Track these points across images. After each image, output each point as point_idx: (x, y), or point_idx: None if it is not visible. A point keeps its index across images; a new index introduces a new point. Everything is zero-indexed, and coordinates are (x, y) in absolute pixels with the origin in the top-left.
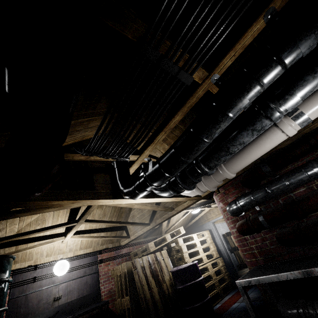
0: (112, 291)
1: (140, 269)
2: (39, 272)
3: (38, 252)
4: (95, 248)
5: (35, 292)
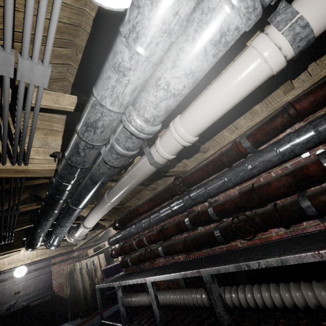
0: (62, 283)
1: (77, 270)
2: (2, 276)
3: (1, 263)
4: (50, 254)
5: (0, 290)
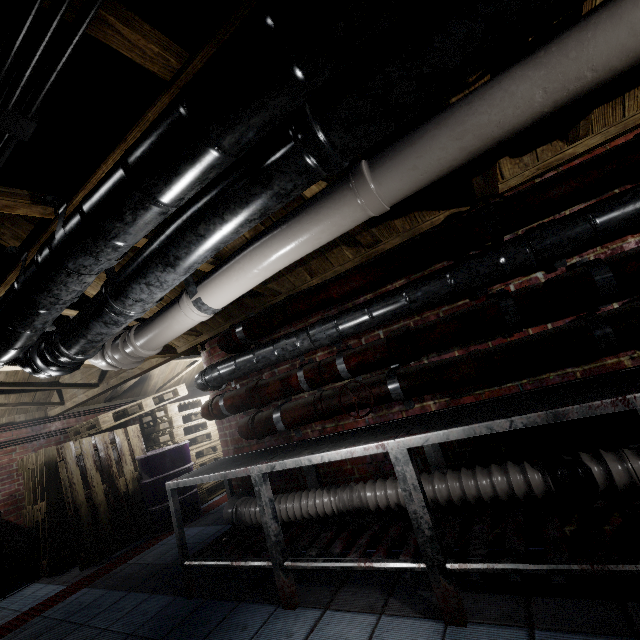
0: (17, 495)
1: (72, 459)
2: None
3: None
4: None
5: None
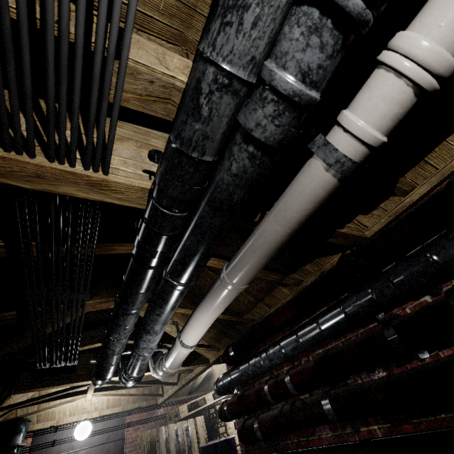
0: None
1: (162, 441)
2: (59, 434)
3: (61, 411)
4: (125, 407)
5: None
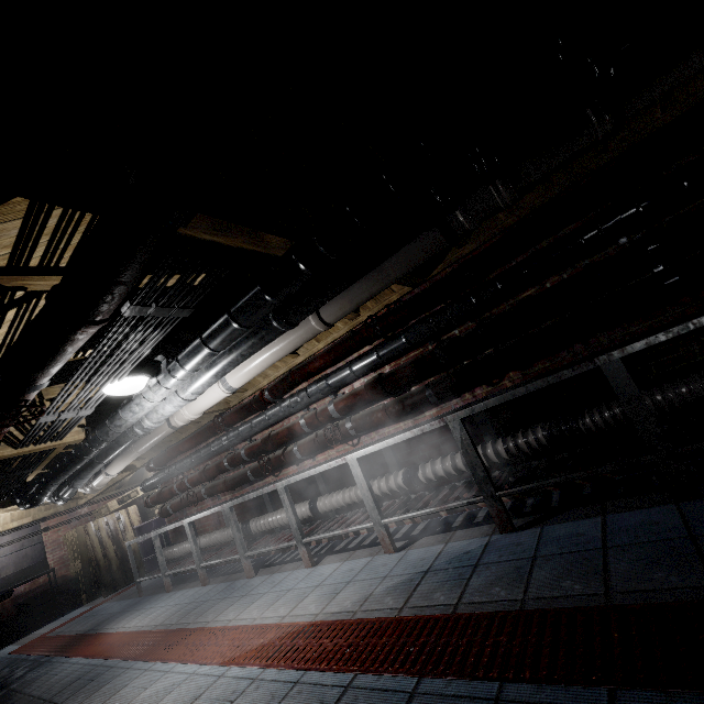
0: (65, 557)
1: (93, 533)
2: None
3: None
4: (37, 516)
5: None
